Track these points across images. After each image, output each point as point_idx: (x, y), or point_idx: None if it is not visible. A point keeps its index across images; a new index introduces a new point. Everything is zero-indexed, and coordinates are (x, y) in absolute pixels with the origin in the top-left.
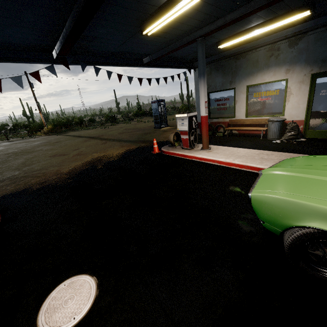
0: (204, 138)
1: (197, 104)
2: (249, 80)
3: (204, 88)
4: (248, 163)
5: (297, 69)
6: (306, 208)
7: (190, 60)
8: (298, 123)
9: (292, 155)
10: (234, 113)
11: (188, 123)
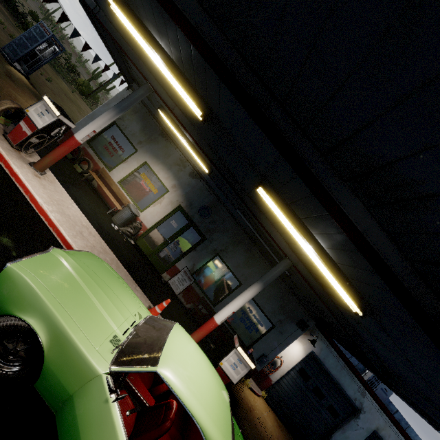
0: (49, 157)
1: (92, 115)
2: (152, 160)
3: (108, 120)
4: (62, 226)
5: (178, 192)
6: (40, 304)
7: (134, 77)
8: (143, 227)
9: (107, 249)
10: (113, 168)
11: (50, 124)
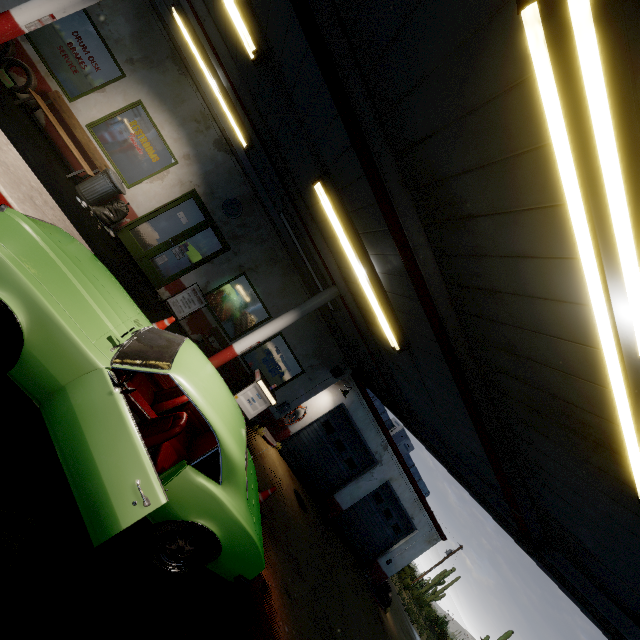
0: None
1: None
2: (151, 100)
3: (80, 0)
4: None
5: (194, 169)
6: (12, 276)
7: None
8: (131, 214)
9: (75, 234)
10: (78, 96)
11: None
